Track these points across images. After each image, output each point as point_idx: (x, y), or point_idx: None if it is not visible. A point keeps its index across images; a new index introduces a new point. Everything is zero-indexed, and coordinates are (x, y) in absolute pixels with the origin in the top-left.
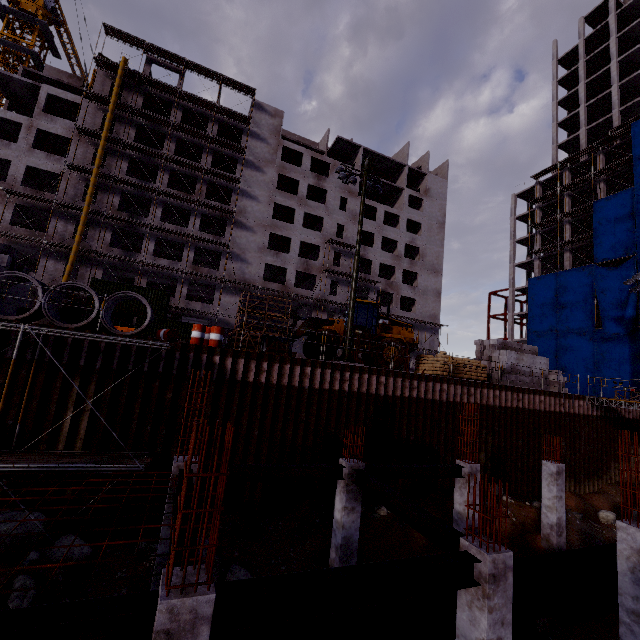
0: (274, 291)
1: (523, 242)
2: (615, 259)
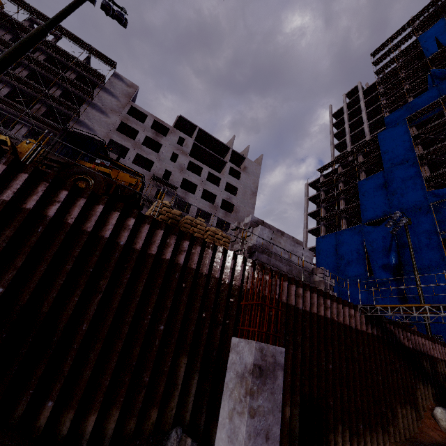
0: None
1: (313, 215)
2: (377, 220)
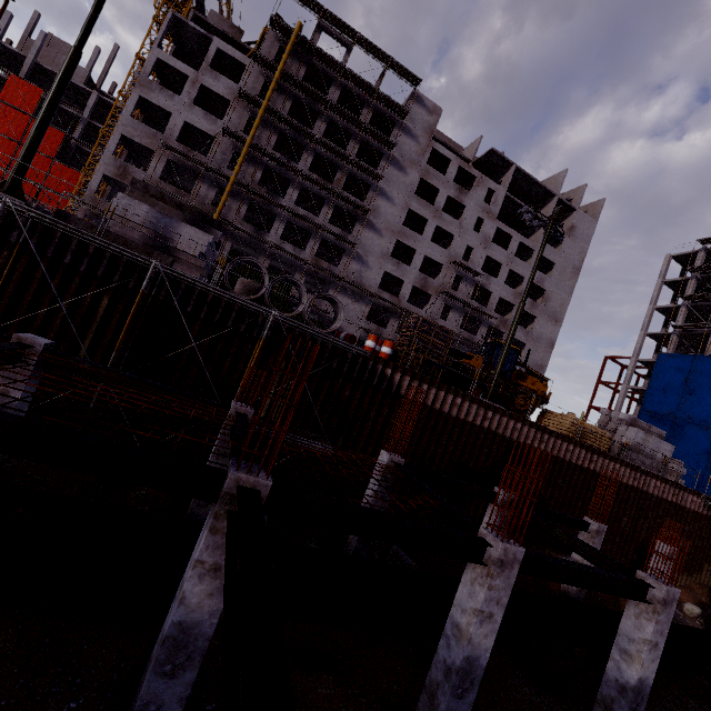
0: (387, 302)
1: (663, 311)
2: None
